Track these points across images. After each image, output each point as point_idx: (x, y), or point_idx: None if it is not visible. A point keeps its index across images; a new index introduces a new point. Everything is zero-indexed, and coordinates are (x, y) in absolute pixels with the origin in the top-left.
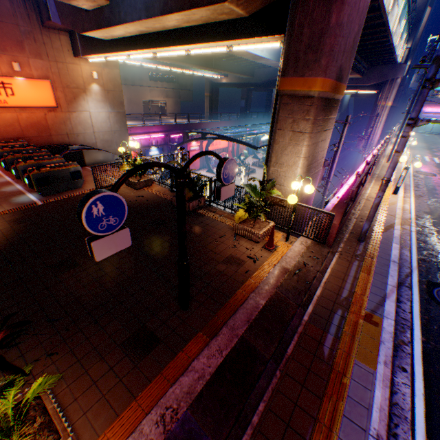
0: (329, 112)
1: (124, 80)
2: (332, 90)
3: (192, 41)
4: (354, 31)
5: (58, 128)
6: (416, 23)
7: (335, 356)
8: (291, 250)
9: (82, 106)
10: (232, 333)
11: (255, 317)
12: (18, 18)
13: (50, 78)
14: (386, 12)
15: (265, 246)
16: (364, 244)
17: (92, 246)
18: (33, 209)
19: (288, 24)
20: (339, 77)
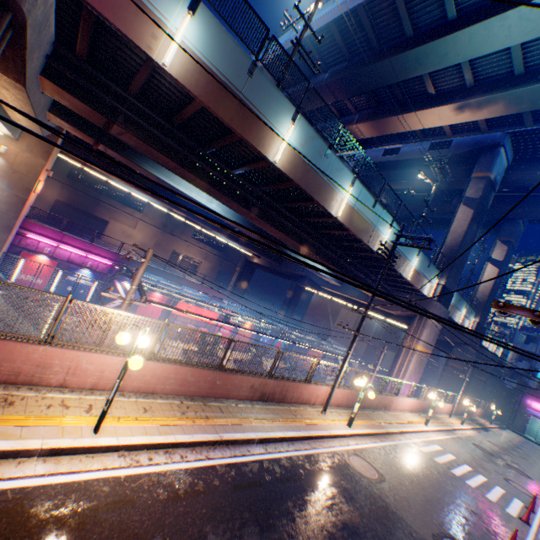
0: None
1: (163, 225)
2: None
3: None
4: None
5: None
6: (450, 260)
7: None
8: None
9: None
10: None
11: None
12: None
13: None
14: (274, 162)
15: None
16: None
17: None
18: None
19: None
20: None
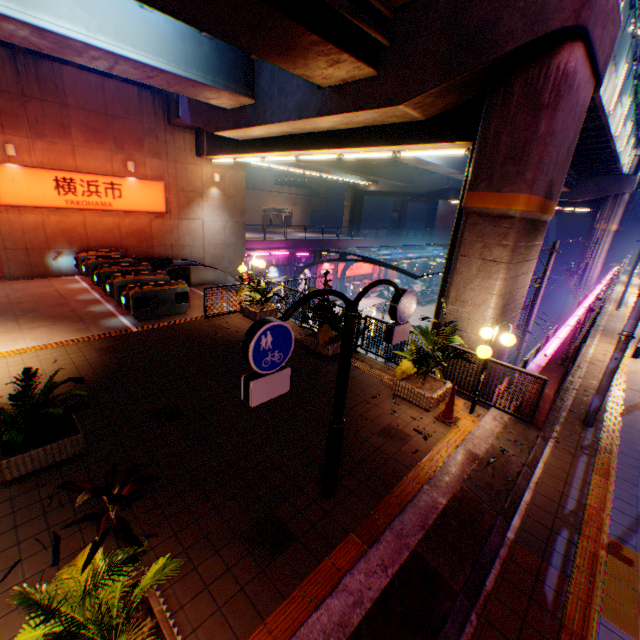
0: (533, 236)
1: None
2: (539, 209)
3: (348, 145)
4: (568, 140)
5: (163, 238)
6: None
7: (564, 605)
8: (480, 427)
9: (196, 212)
10: (399, 542)
11: (432, 521)
12: (144, 115)
13: (165, 180)
14: (605, 114)
15: (440, 417)
16: (594, 430)
17: (250, 386)
18: (126, 336)
19: (480, 130)
20: (548, 193)
